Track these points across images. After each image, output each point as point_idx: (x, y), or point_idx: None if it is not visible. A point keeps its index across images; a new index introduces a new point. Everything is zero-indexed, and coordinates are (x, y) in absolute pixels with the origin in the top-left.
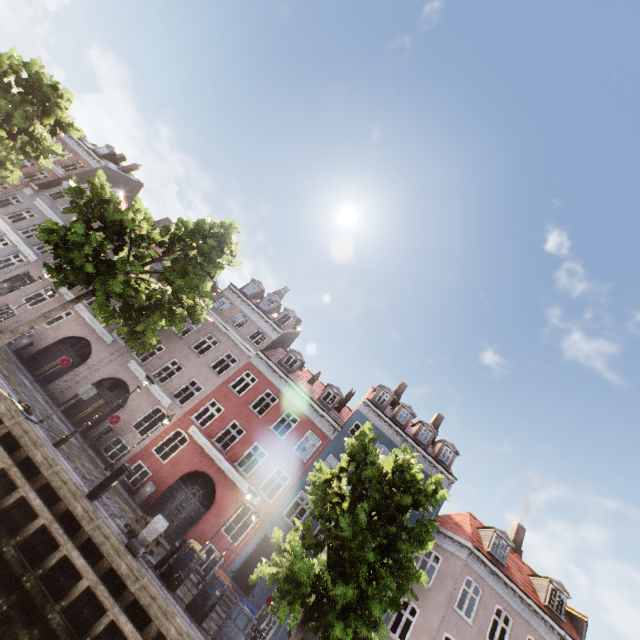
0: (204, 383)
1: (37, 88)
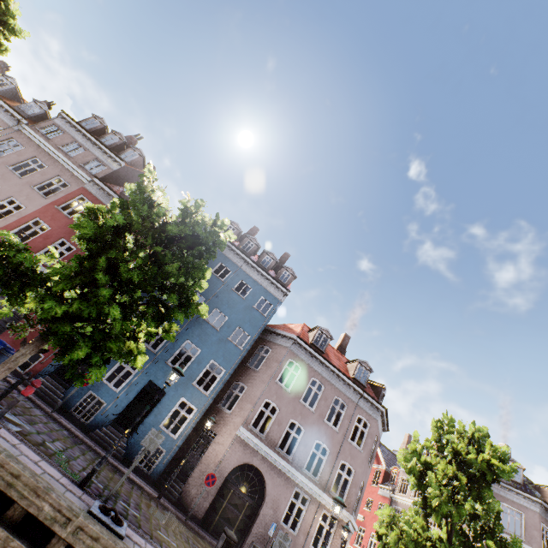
0: (25, 203)
1: None
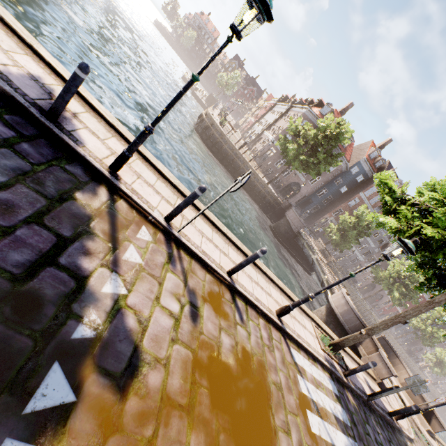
0: None
1: None
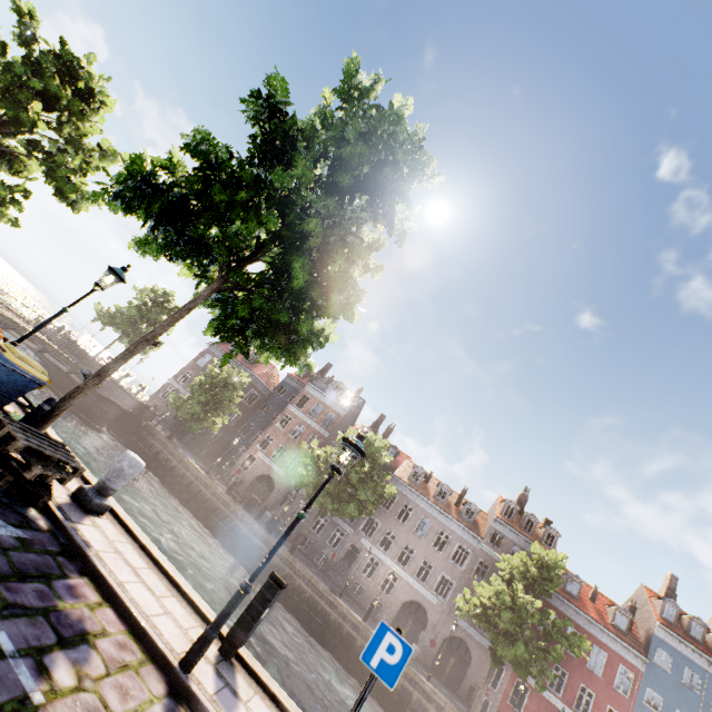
0: None
1: (374, 454)
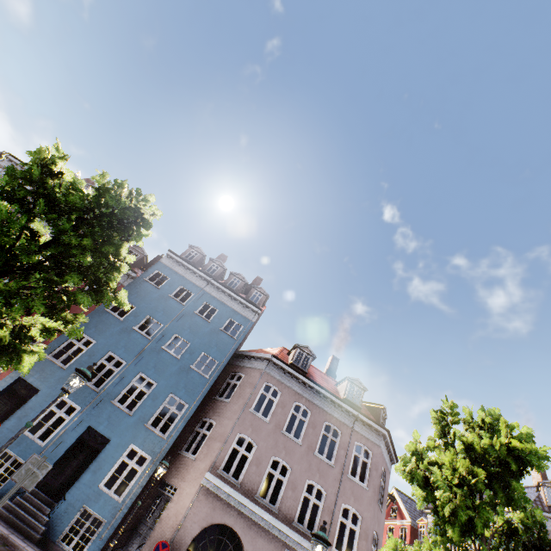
0: None
1: None
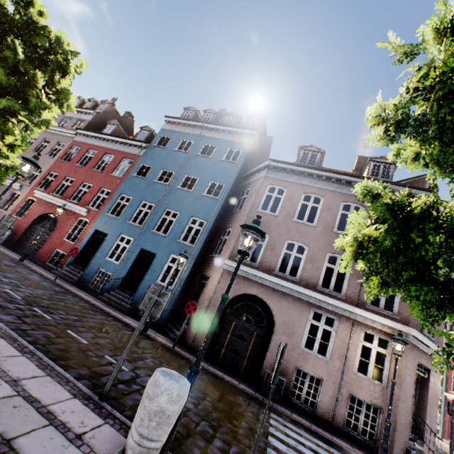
0: (43, 166)
1: None
